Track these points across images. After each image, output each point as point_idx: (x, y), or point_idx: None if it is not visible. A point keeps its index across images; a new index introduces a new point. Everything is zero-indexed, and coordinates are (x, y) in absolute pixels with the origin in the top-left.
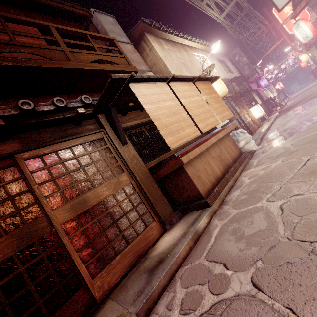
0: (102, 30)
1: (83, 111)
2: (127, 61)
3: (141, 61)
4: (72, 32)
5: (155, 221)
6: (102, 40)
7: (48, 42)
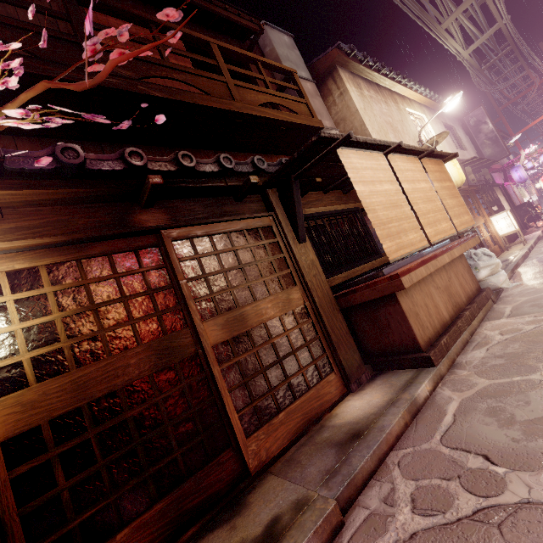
0: (272, 56)
1: (256, 180)
2: (309, 110)
3: (324, 111)
4: (238, 55)
5: (334, 372)
6: (269, 72)
7: (195, 67)
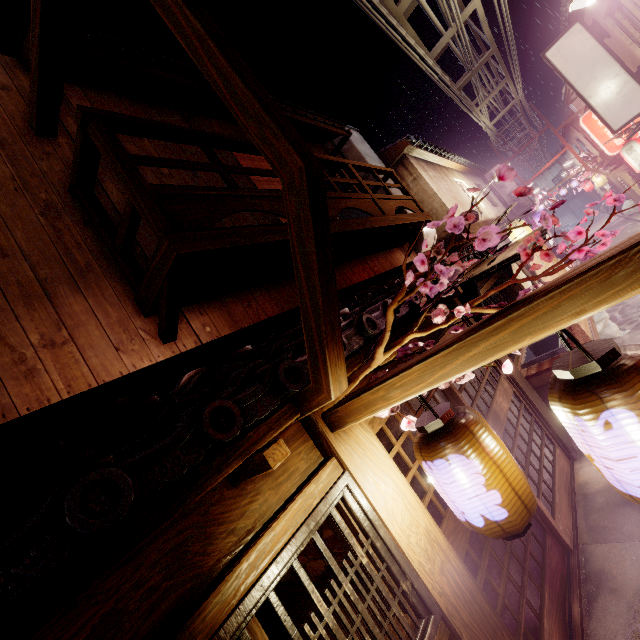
0: (352, 153)
1: (462, 291)
2: (416, 205)
3: None
4: (361, 168)
5: (556, 446)
6: None
7: None
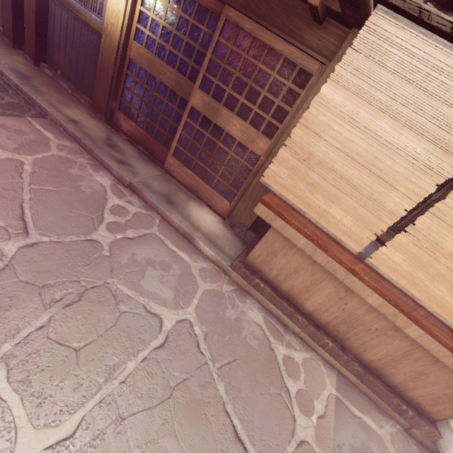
0: None
1: (315, 2)
2: None
3: None
4: None
5: (230, 204)
6: None
7: None
